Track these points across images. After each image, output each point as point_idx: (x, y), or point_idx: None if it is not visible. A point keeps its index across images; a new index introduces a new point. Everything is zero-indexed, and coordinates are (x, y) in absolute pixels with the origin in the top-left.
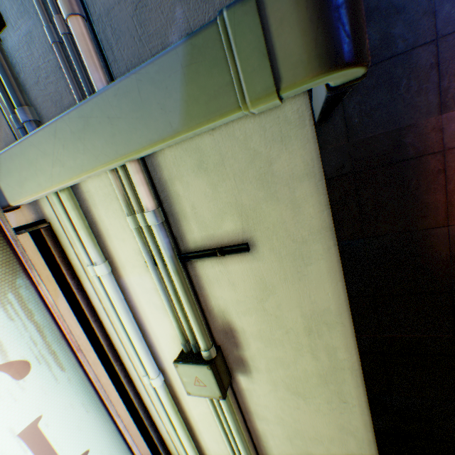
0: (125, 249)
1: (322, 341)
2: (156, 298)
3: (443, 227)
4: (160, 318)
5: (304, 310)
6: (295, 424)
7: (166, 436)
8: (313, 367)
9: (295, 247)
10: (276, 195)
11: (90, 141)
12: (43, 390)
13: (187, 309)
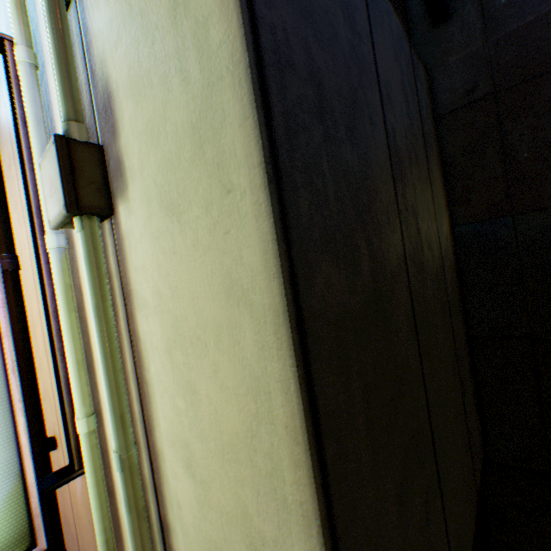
0: None
1: (191, 22)
2: None
3: None
4: None
5: None
6: (174, 304)
7: None
8: (185, 116)
9: None
10: None
11: None
12: None
13: (51, 46)
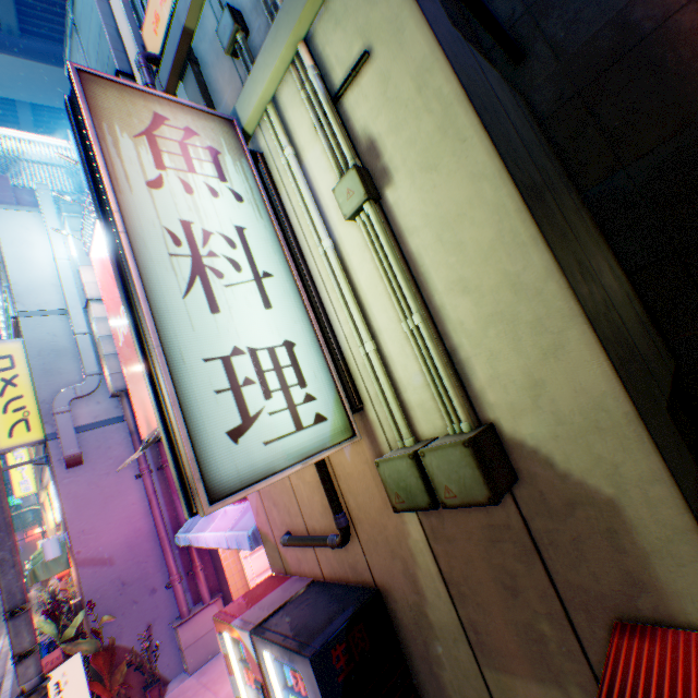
0: (303, 133)
1: (430, 92)
2: (323, 163)
3: None
4: (327, 181)
5: (411, 74)
6: (438, 213)
7: (345, 347)
8: (432, 127)
9: (393, 28)
10: (375, 3)
11: (279, 38)
12: (249, 219)
13: (336, 131)
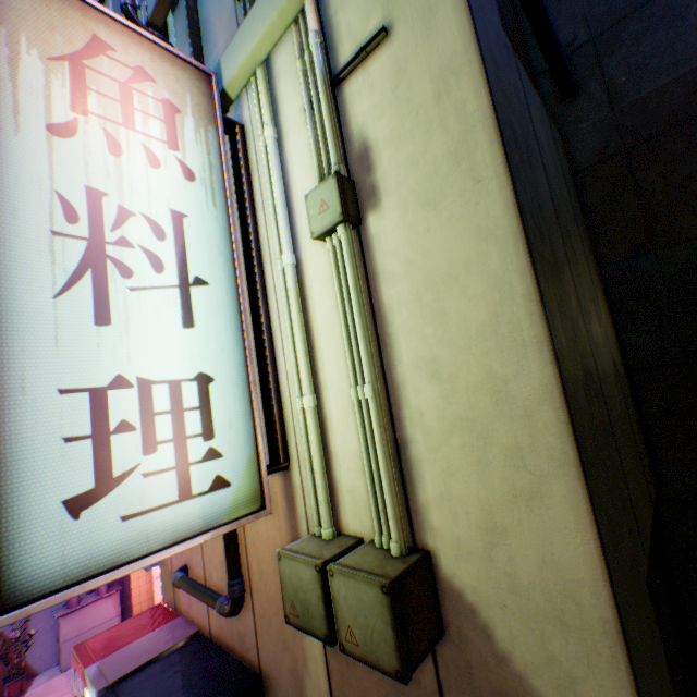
0: (292, 114)
1: (451, 103)
2: (306, 158)
3: None
4: (306, 182)
5: (433, 73)
6: (425, 264)
7: (285, 387)
8: (443, 150)
9: (424, 5)
10: None
11: None
12: (197, 204)
13: (326, 123)
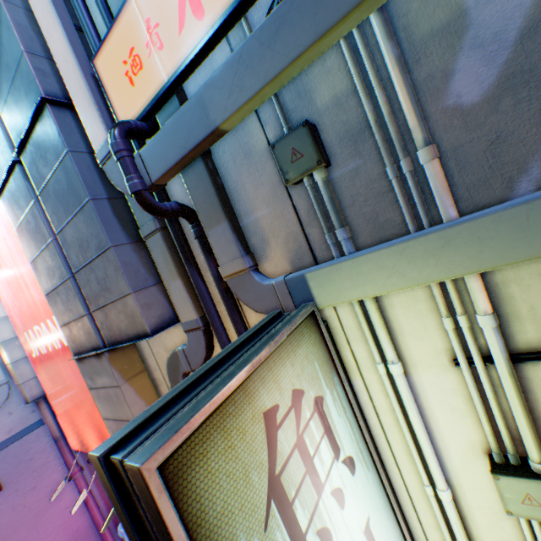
0: (420, 347)
1: None
2: (452, 399)
3: None
4: (454, 421)
5: None
6: None
7: None
8: None
9: None
10: None
11: (445, 257)
12: (364, 489)
13: (519, 414)
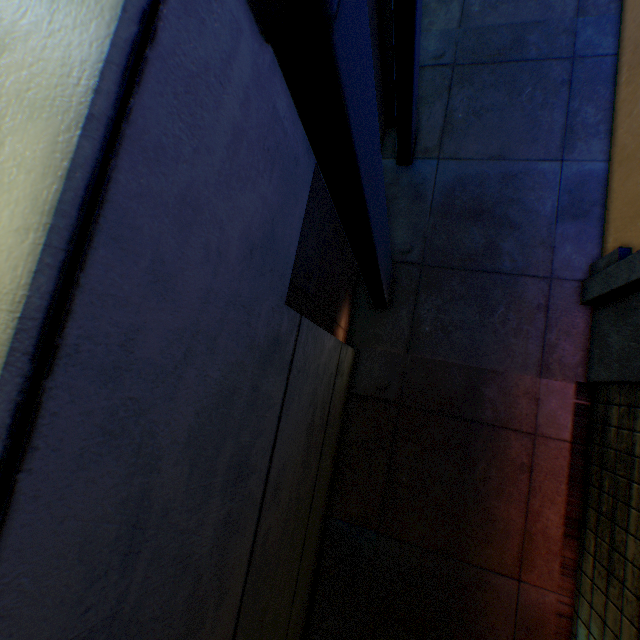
0: None
1: None
2: None
3: (511, 578)
4: None
5: None
6: None
7: None
8: None
9: None
10: None
11: None
12: None
13: None
